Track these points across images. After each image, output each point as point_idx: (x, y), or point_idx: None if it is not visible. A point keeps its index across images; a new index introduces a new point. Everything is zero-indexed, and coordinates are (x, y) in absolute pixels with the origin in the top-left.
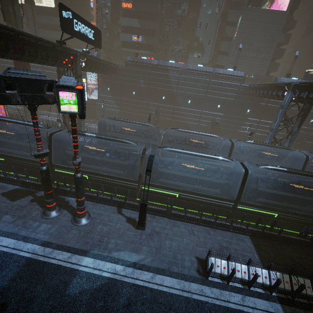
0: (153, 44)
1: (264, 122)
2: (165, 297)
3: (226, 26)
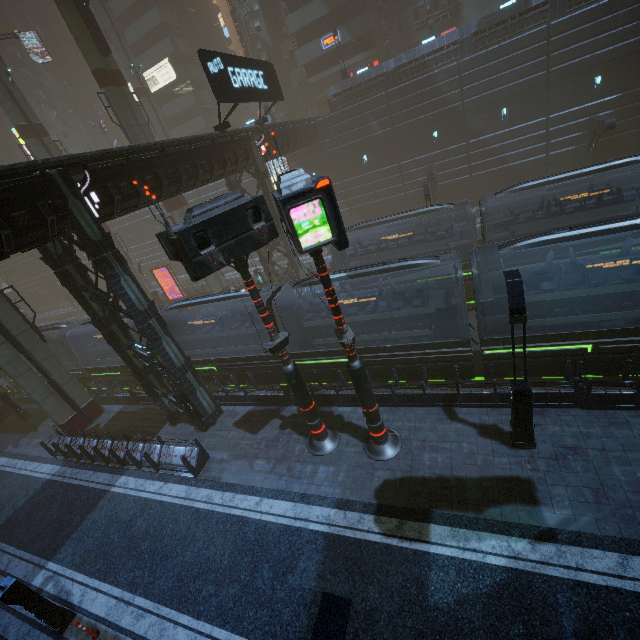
0: (369, 29)
1: None
2: None
3: None
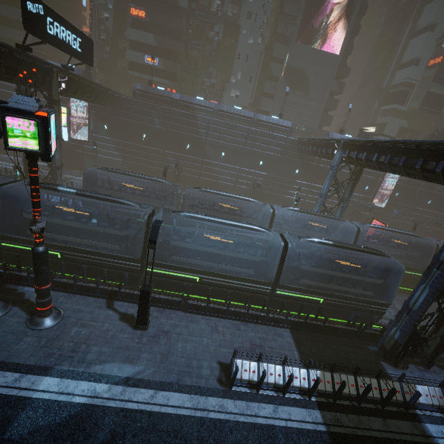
0: (175, 71)
1: (315, 186)
2: (169, 422)
3: (271, 62)
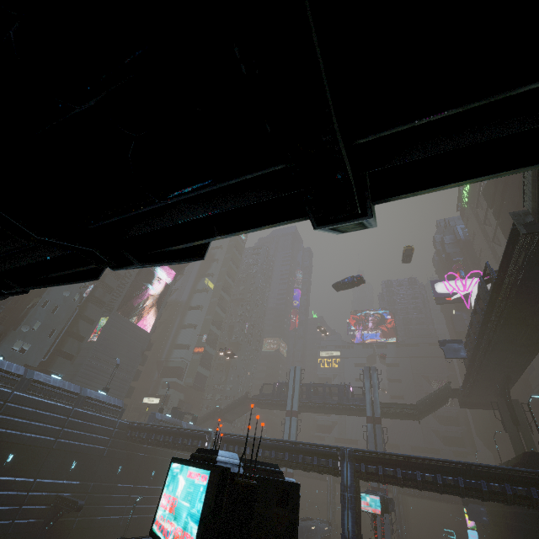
0: None
1: (139, 487)
2: None
3: (81, 319)
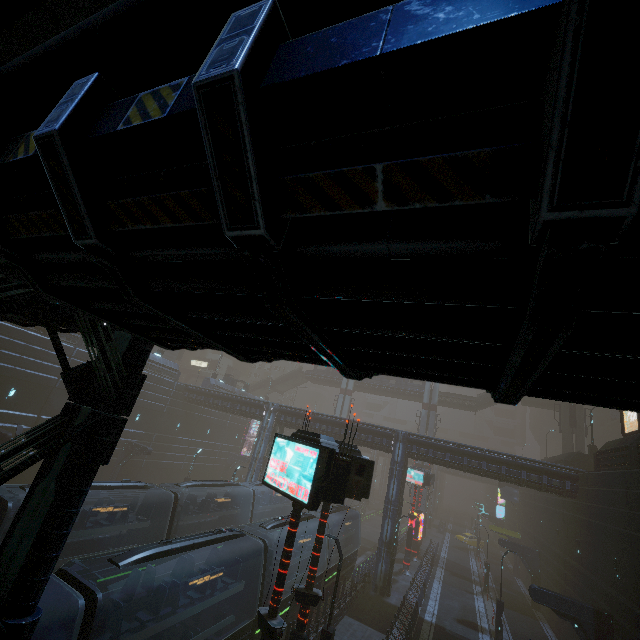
0: None
1: (196, 441)
2: None
3: None
